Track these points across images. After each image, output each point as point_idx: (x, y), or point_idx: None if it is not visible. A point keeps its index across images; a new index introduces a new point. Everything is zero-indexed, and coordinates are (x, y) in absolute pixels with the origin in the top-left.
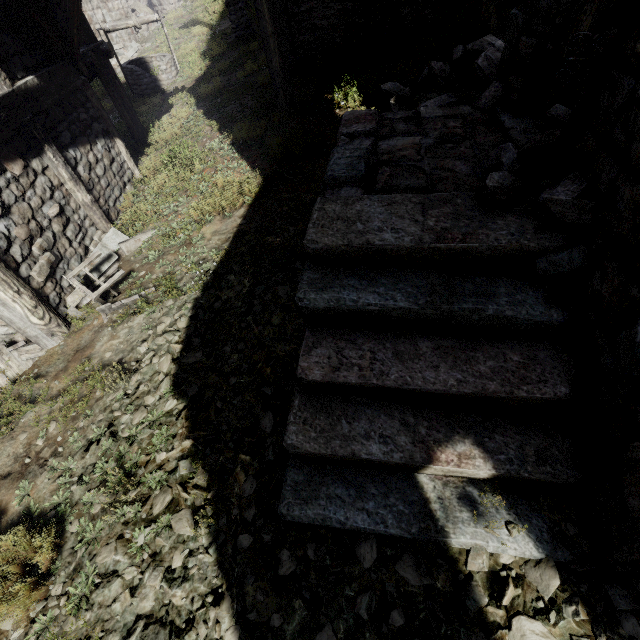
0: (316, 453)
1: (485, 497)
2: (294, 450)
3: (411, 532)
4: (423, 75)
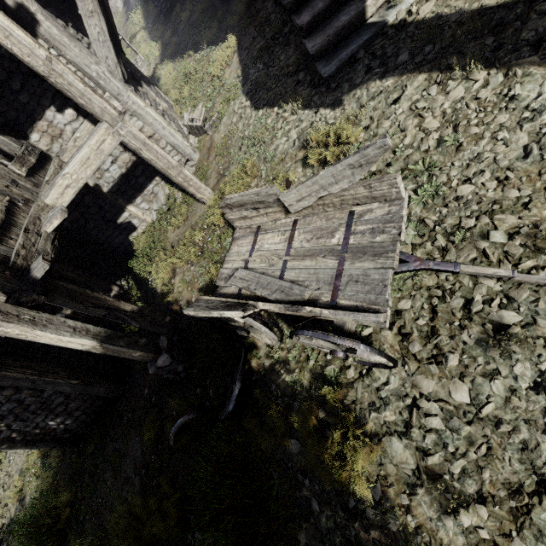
0: (323, 42)
1: (396, 1)
2: (314, 49)
3: (372, 32)
4: None
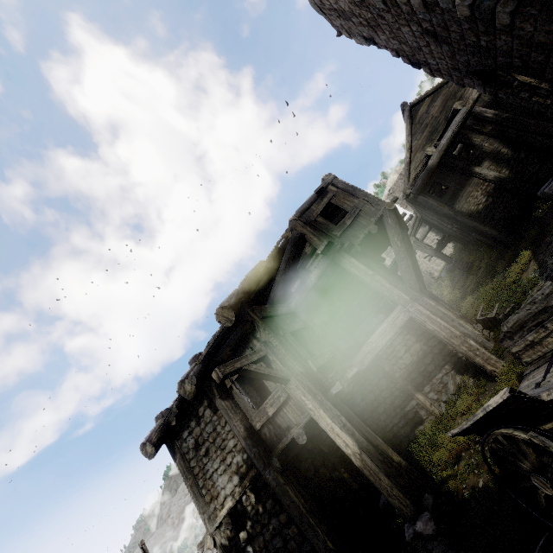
0: None
1: None
2: None
3: None
4: None
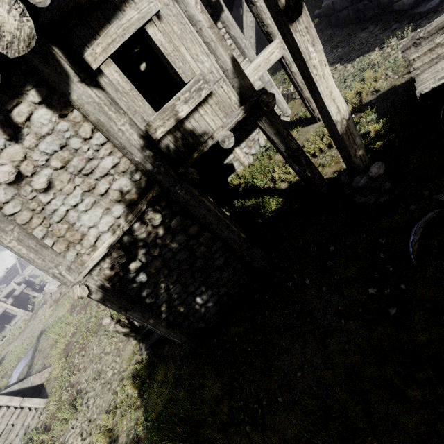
0: None
1: None
2: None
3: None
4: (324, 1)
